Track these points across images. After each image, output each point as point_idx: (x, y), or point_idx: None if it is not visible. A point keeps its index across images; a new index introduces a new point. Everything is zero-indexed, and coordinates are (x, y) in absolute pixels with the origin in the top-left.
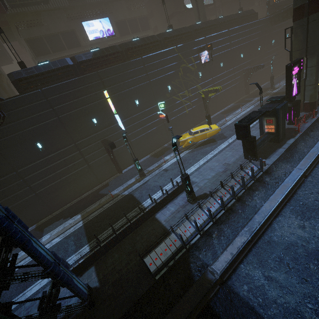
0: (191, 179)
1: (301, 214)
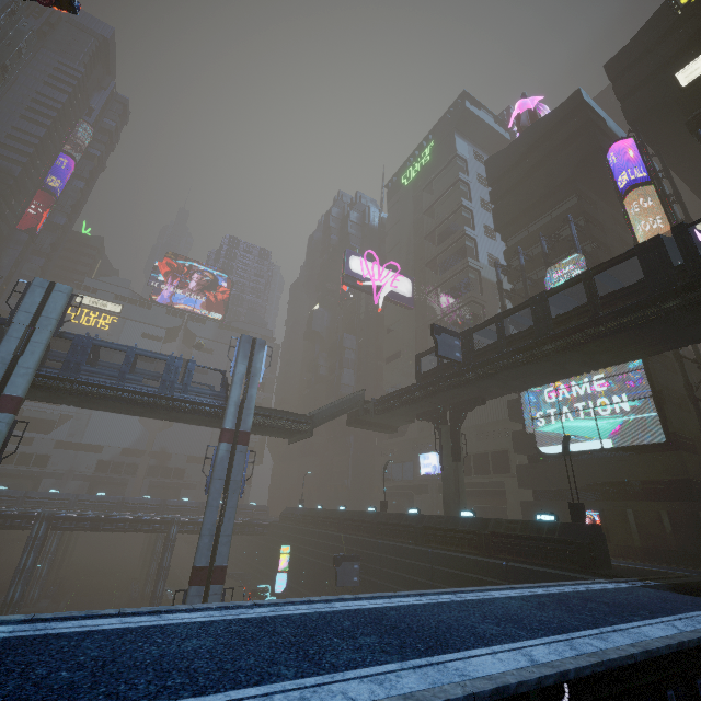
0: None
1: None
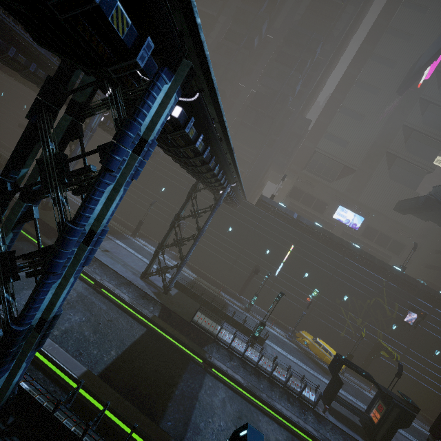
0: (267, 347)
1: None
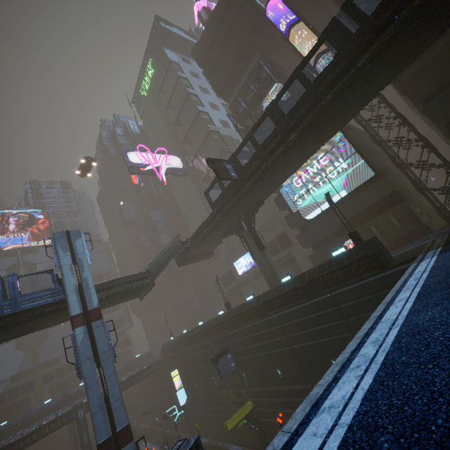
0: None
1: None
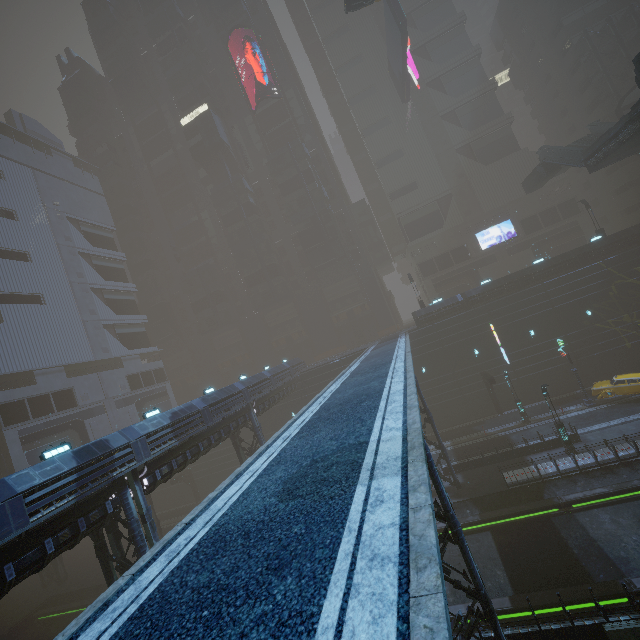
0: (585, 437)
1: None
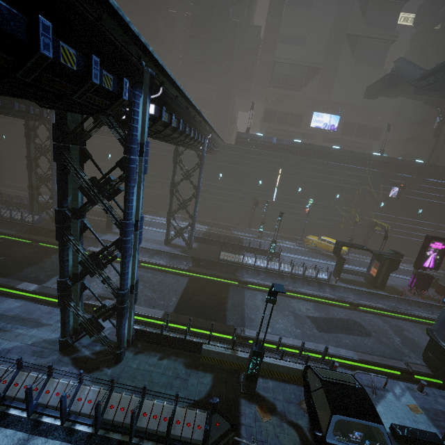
0: (283, 257)
1: (317, 309)
